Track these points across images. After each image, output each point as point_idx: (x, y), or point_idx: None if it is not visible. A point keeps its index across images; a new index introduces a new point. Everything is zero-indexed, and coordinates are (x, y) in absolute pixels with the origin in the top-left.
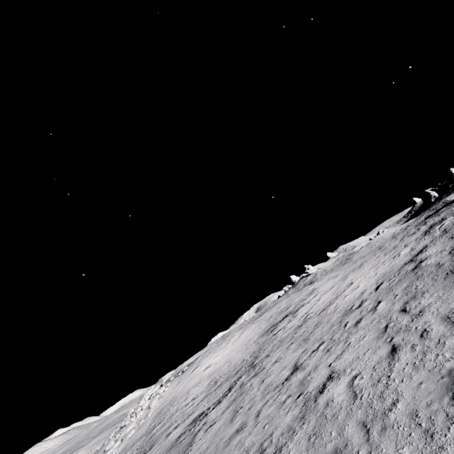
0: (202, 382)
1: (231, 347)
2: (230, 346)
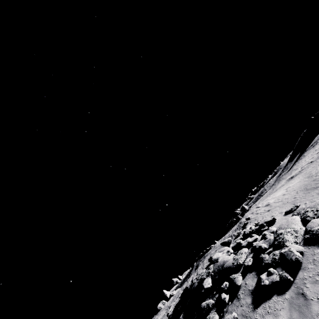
0: (313, 171)
1: (276, 193)
2: (272, 195)
